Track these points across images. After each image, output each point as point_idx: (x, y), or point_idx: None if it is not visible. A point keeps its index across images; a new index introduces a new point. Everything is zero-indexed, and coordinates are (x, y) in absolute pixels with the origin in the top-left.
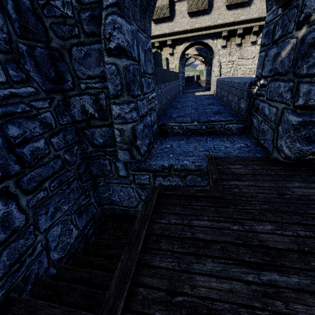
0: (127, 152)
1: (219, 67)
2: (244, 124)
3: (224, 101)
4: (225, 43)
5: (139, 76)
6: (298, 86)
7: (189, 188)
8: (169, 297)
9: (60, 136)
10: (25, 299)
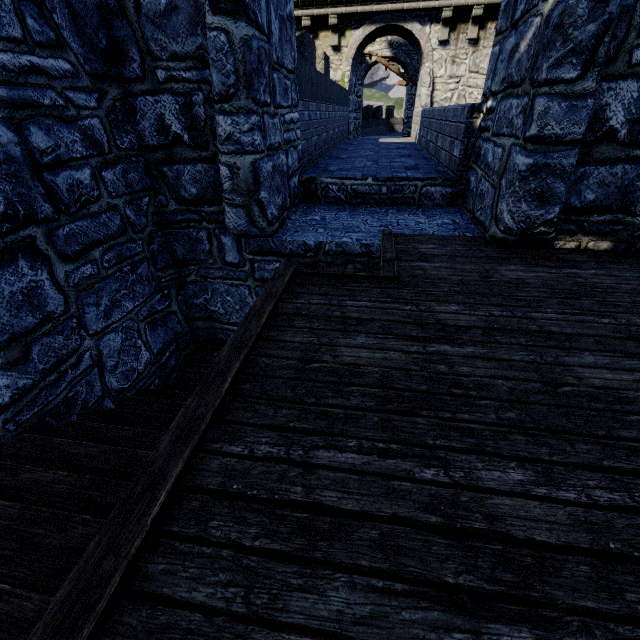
0: (243, 212)
1: (431, 88)
2: (455, 188)
3: (430, 152)
4: (447, 35)
5: (269, 67)
6: (532, 103)
7: None
8: (301, 364)
9: (118, 170)
10: (74, 423)
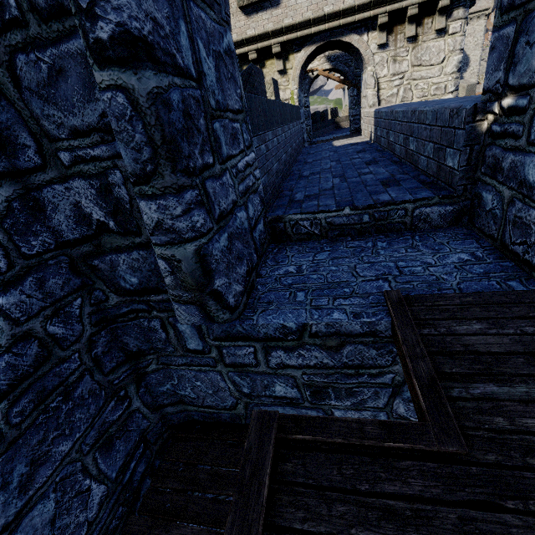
0: (195, 309)
1: (376, 88)
2: (458, 205)
3: (397, 154)
4: (385, 38)
5: (205, 117)
6: None
7: (348, 370)
8: None
9: (28, 284)
10: None
